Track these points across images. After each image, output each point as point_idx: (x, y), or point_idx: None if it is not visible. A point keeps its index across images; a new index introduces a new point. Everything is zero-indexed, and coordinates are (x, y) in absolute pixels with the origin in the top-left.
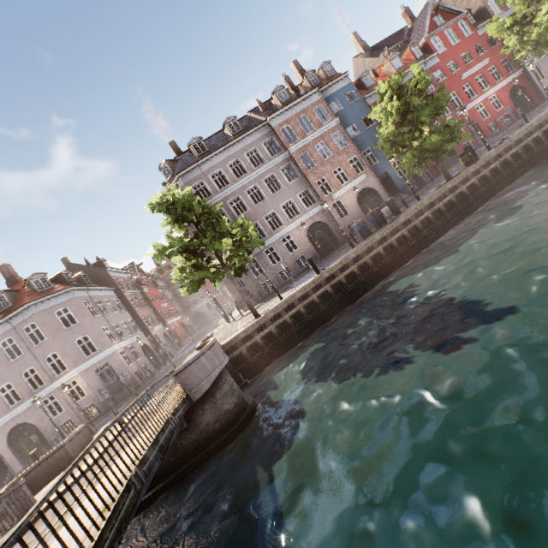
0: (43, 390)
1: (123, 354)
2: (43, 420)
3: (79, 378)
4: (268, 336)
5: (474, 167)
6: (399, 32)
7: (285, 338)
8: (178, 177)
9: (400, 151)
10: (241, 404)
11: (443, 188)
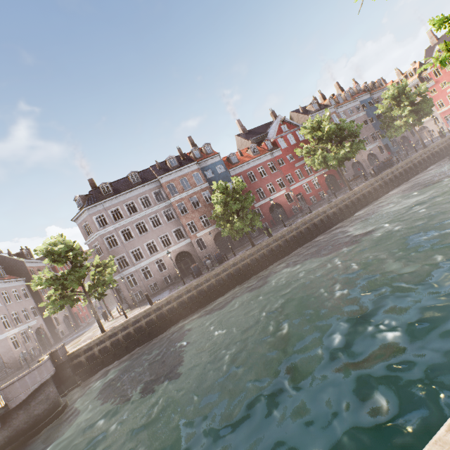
0: None
1: (14, 340)
2: None
3: None
4: (105, 349)
5: (266, 242)
6: (268, 123)
7: (116, 351)
8: (85, 210)
9: (223, 225)
10: (51, 409)
11: (244, 254)
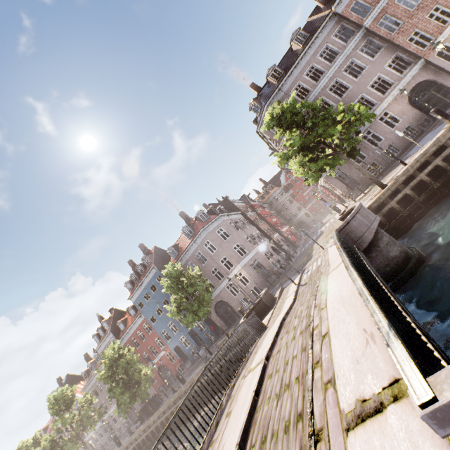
0: (224, 280)
1: (263, 253)
2: (229, 299)
3: (242, 271)
4: (403, 201)
5: None
6: None
7: (425, 197)
8: (266, 107)
9: None
10: (405, 252)
11: None
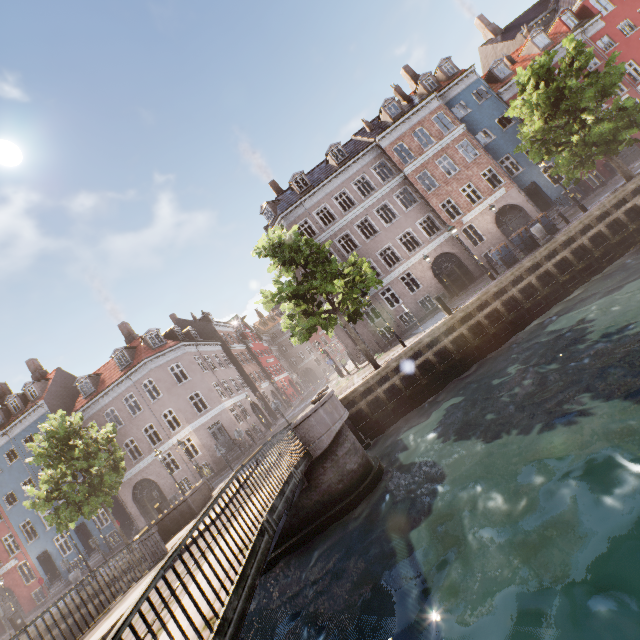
0: (161, 446)
1: (233, 412)
2: (162, 477)
3: (193, 435)
4: (391, 390)
5: None
6: (542, 0)
7: (412, 392)
8: (280, 219)
9: (553, 152)
10: (365, 465)
11: (622, 191)
